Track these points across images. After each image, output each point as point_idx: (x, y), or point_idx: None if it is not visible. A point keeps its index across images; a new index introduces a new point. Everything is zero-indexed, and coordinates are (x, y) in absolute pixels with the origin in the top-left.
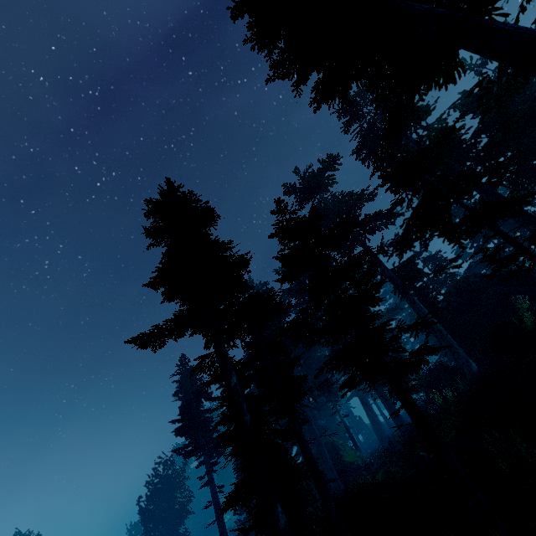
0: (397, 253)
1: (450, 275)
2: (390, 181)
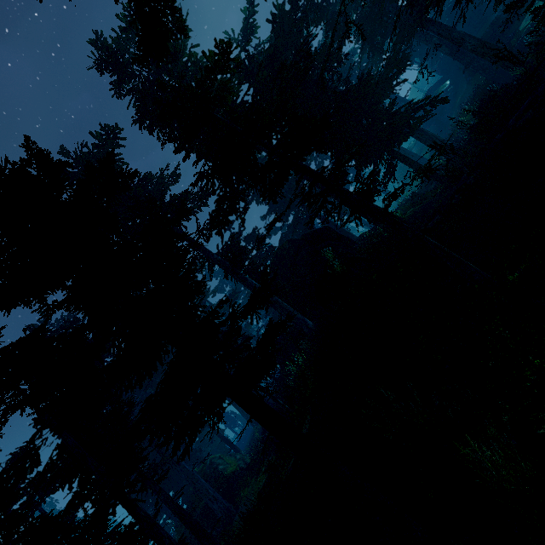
0: (216, 231)
1: (270, 249)
2: (185, 147)
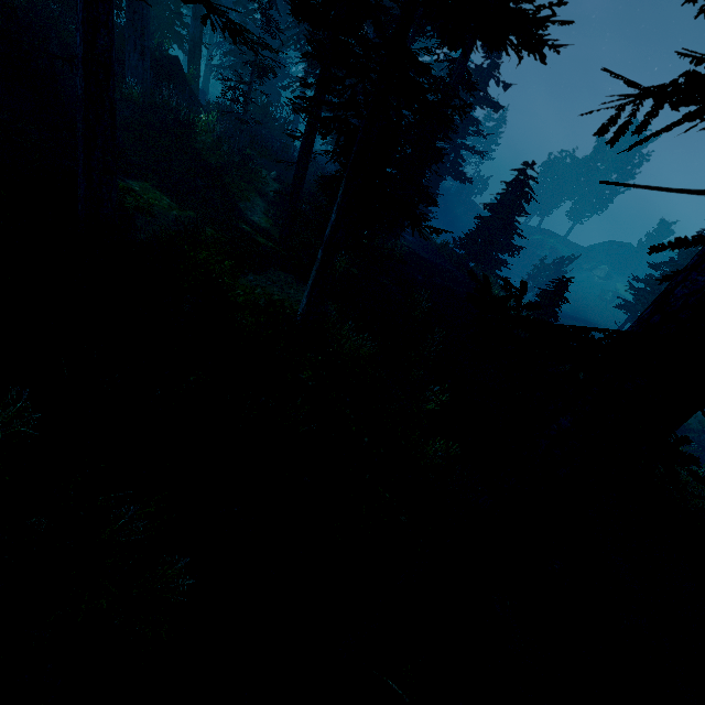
0: None
1: None
2: None
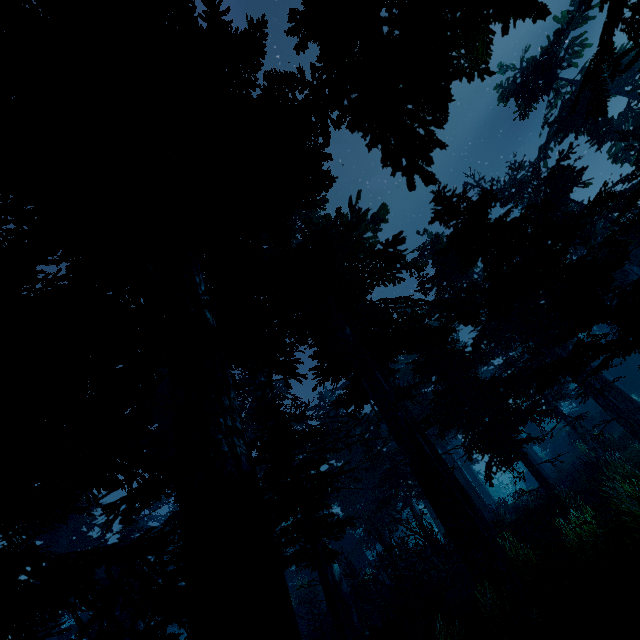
0: None
1: None
2: None
